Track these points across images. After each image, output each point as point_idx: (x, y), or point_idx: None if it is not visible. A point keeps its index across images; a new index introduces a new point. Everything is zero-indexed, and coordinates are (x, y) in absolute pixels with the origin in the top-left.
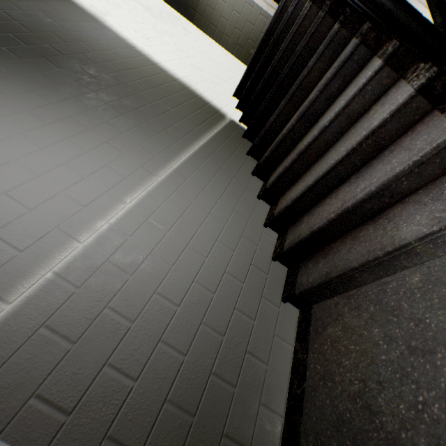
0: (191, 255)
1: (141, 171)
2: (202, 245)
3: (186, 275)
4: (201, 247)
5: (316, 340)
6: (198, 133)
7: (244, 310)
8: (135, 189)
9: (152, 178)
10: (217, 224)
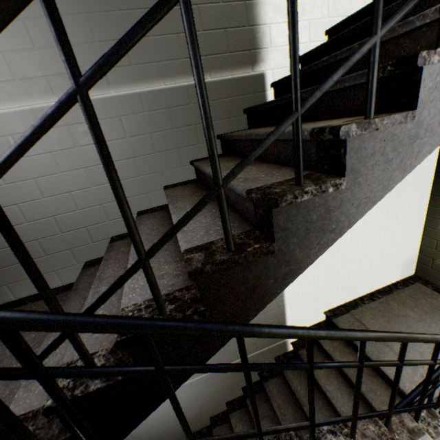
0: (32, 188)
1: (42, 81)
2: (50, 187)
3: (13, 197)
4: (47, 187)
5: (57, 298)
6: (174, 69)
7: (45, 246)
8: (19, 98)
9: (49, 96)
10: (84, 181)
